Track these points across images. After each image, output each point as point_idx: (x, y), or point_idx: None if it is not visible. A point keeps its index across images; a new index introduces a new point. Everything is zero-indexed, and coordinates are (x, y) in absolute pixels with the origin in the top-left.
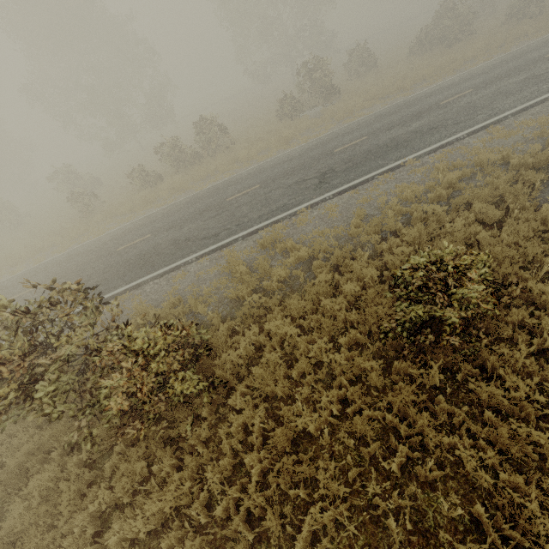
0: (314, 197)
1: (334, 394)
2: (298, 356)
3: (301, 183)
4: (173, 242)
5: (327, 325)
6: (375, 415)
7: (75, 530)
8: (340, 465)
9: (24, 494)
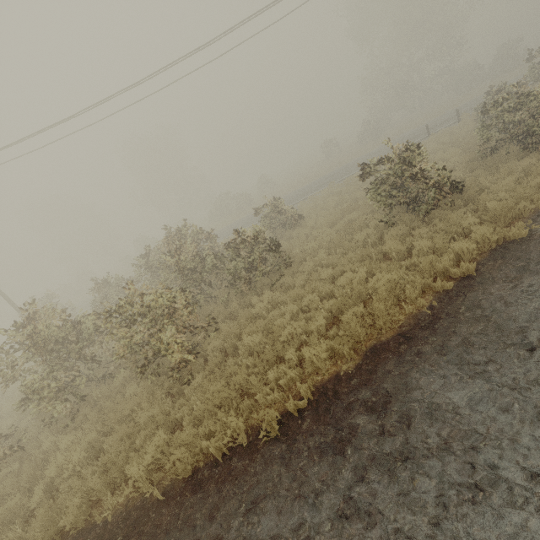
0: None
1: None
2: None
3: None
4: None
5: None
6: None
7: None
8: None
9: None
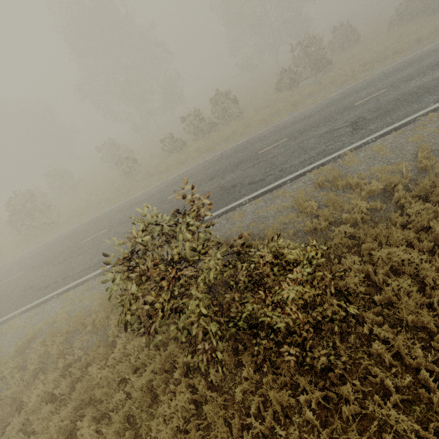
0: (354, 141)
1: None
2: (436, 283)
3: (333, 132)
4: (220, 189)
5: None
6: None
7: None
8: None
9: (157, 413)
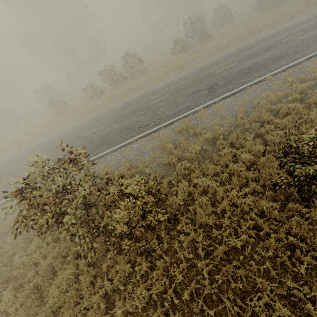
0: (207, 101)
1: (250, 223)
2: (220, 199)
3: (197, 92)
4: (119, 130)
5: (235, 180)
6: (279, 237)
7: (93, 305)
8: (260, 268)
9: (54, 282)
